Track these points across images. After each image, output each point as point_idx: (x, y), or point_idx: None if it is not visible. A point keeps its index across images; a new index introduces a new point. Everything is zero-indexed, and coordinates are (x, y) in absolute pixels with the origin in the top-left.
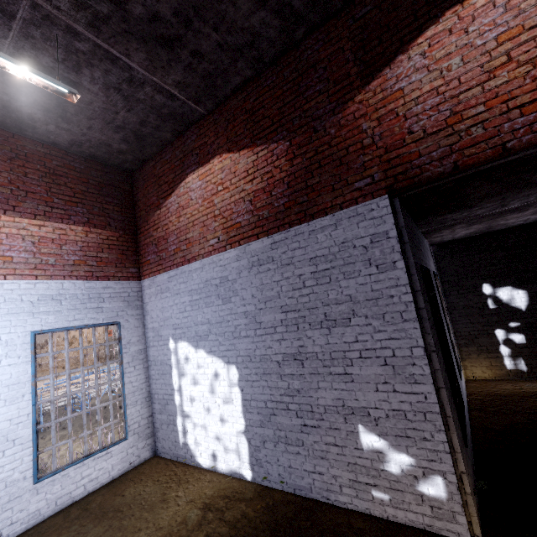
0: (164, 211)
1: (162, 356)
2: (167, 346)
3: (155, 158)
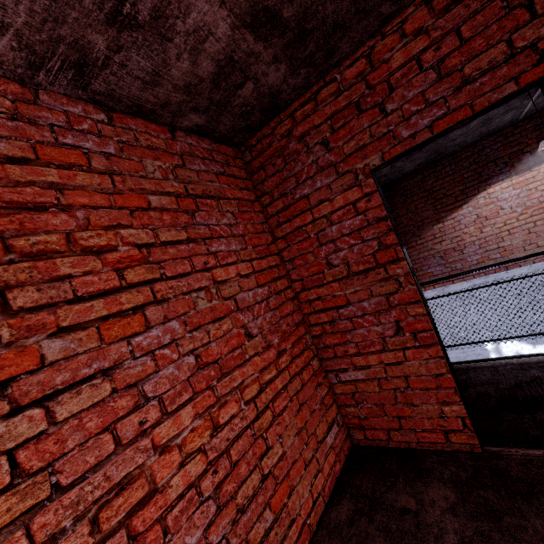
0: (450, 224)
1: (473, 356)
2: (480, 347)
3: (422, 172)
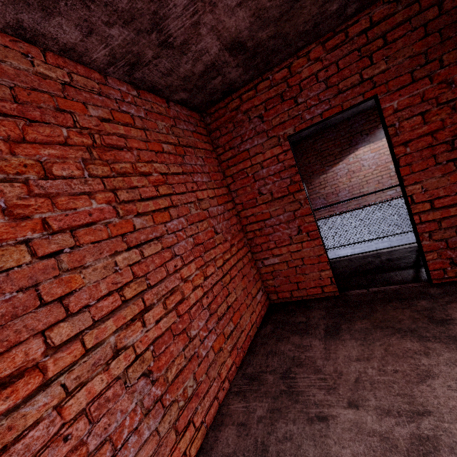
0: (331, 175)
1: None
2: None
3: (314, 136)
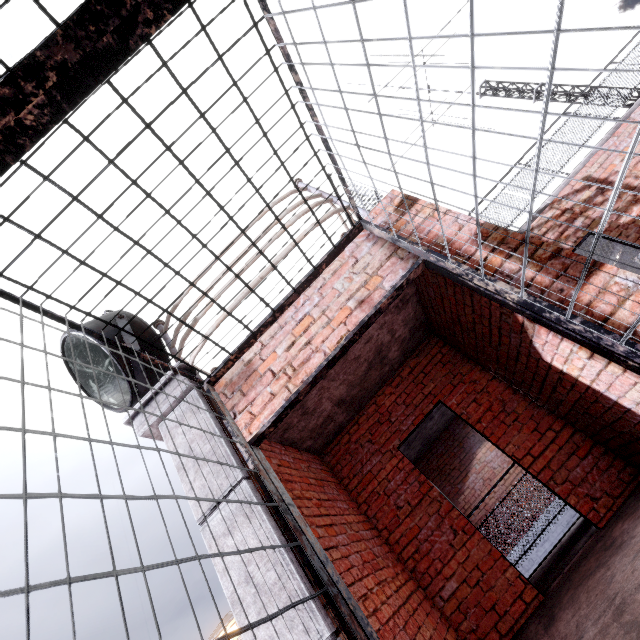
0: (469, 493)
1: None
2: None
3: (424, 456)
